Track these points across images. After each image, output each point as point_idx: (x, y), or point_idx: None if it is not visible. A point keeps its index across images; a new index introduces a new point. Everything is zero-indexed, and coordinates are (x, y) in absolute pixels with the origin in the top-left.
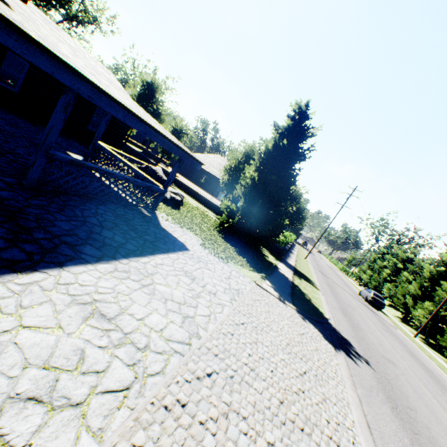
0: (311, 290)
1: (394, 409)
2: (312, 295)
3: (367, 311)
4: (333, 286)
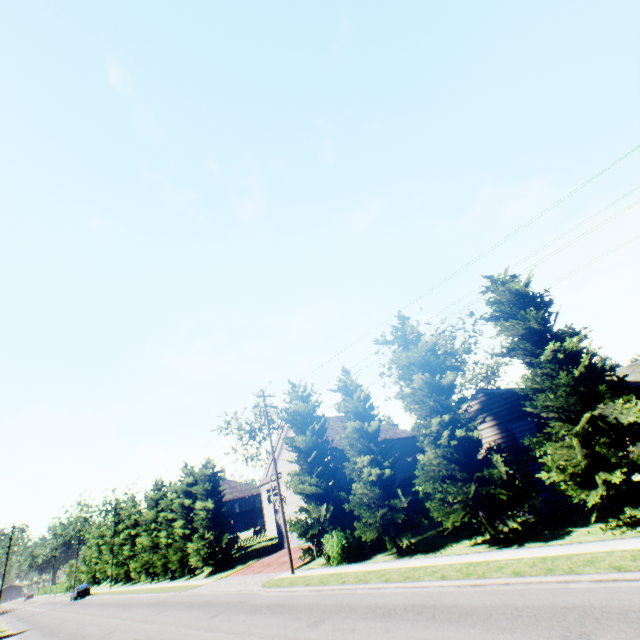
0: (2, 633)
1: (37, 628)
2: (2, 634)
3: (65, 607)
4: (33, 617)
